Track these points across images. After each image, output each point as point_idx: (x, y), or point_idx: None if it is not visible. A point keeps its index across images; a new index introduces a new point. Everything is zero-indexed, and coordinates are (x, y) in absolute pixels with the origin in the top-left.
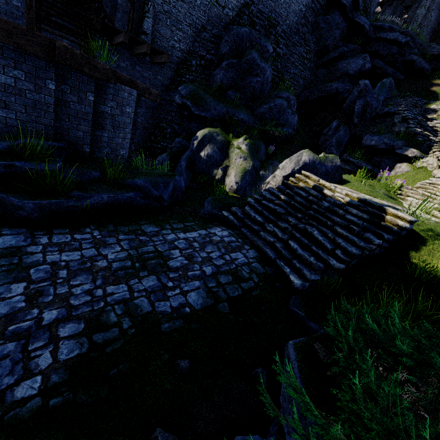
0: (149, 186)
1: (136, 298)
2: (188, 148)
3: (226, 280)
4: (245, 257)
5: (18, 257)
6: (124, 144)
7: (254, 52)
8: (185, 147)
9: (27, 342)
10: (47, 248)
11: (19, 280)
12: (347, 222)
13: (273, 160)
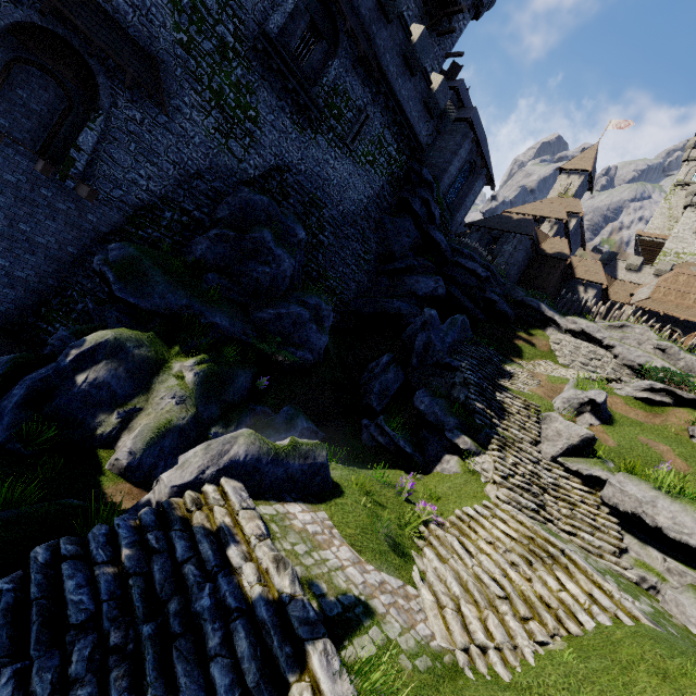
0: None
1: None
2: None
3: None
4: None
5: None
6: None
7: (266, 231)
8: None
9: None
10: None
11: None
12: (205, 689)
13: (257, 404)
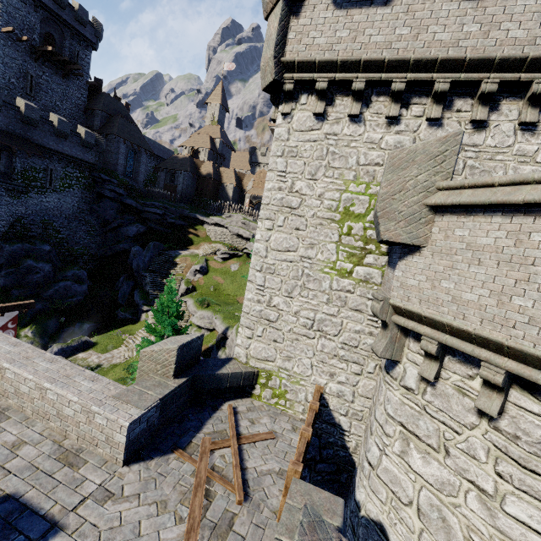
0: None
1: None
2: None
3: None
4: None
5: None
6: None
7: (29, 260)
8: None
9: None
10: None
11: None
12: None
13: (64, 328)
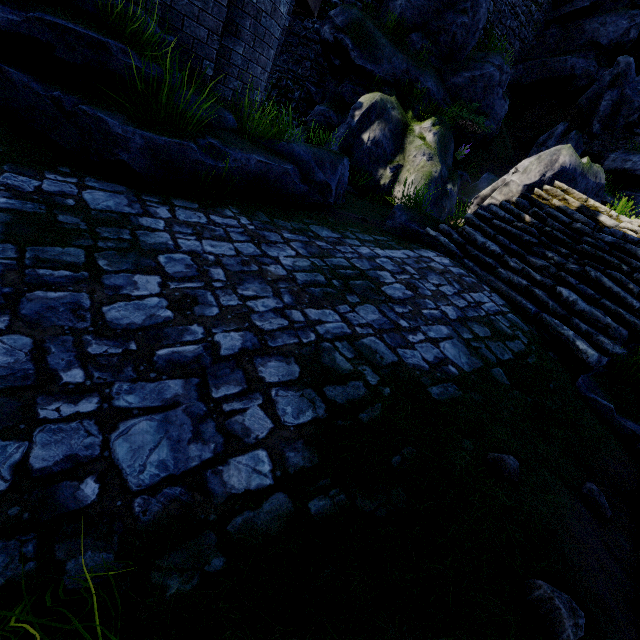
0: (312, 162)
1: (363, 336)
2: (335, 127)
3: (483, 332)
4: (493, 302)
5: (128, 230)
6: (262, 82)
7: None
8: (331, 124)
9: (204, 383)
10: (174, 227)
11: (145, 271)
12: None
13: (464, 171)
